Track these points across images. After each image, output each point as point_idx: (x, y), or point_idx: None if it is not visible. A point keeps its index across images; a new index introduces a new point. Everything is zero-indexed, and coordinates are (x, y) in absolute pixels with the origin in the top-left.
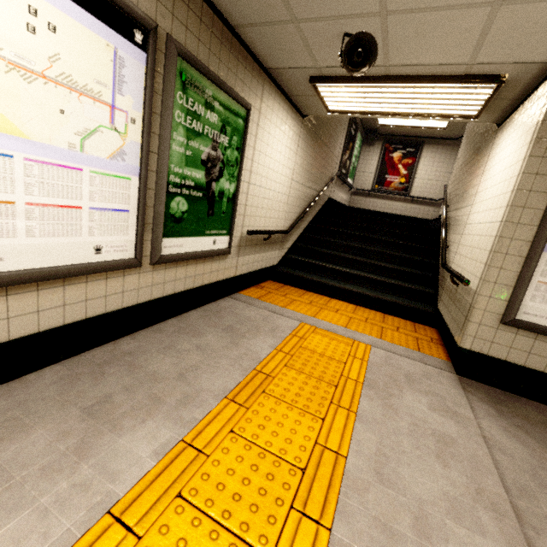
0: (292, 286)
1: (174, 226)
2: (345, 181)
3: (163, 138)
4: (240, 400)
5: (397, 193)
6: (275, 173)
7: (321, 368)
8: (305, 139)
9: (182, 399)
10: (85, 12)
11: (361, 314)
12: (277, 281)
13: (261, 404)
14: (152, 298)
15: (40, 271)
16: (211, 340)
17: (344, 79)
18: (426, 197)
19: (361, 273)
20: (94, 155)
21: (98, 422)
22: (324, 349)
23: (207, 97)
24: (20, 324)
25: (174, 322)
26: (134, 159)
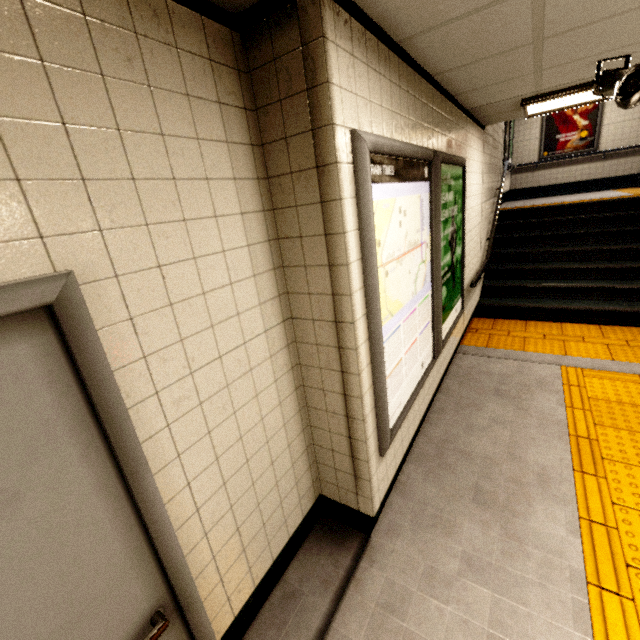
0: (504, 319)
1: (442, 315)
2: (510, 165)
3: (437, 244)
4: (589, 470)
5: (577, 154)
6: (474, 208)
7: (634, 420)
8: (485, 151)
9: (537, 478)
10: (411, 183)
11: (615, 337)
12: (483, 317)
13: (613, 472)
14: (436, 385)
15: (412, 400)
16: (496, 410)
17: (570, 90)
18: (625, 146)
19: (589, 284)
20: (418, 292)
21: (496, 510)
22: (615, 394)
23: (448, 182)
24: (404, 443)
25: (444, 398)
26: (428, 276)
